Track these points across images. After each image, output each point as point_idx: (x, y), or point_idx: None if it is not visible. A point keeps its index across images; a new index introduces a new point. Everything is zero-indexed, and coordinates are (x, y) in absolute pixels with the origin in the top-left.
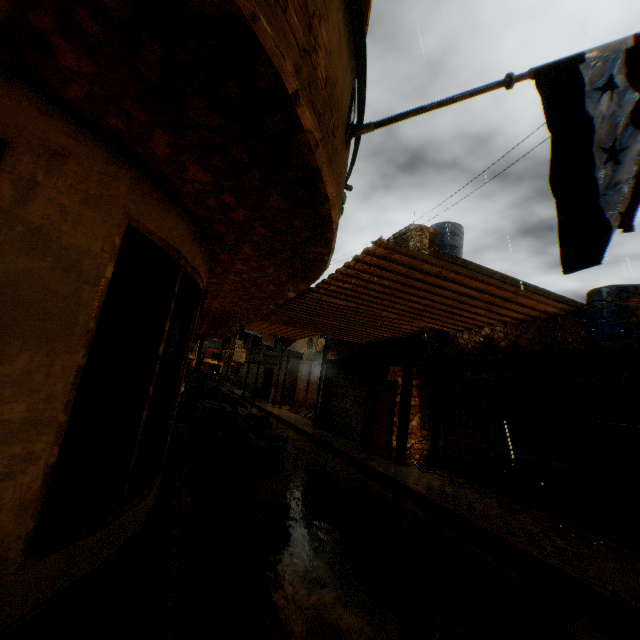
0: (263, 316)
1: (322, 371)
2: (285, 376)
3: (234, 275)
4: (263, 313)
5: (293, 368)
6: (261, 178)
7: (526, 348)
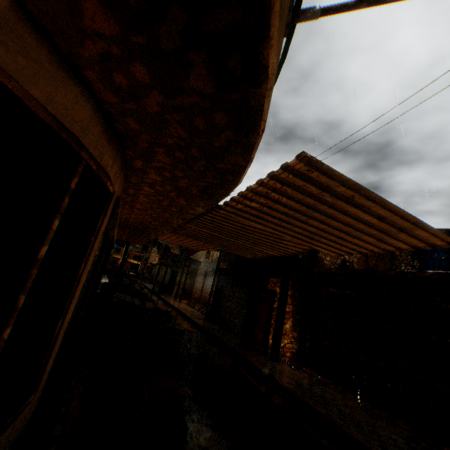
0: (173, 229)
1: (215, 276)
2: (186, 277)
3: (148, 186)
4: (173, 226)
5: (193, 271)
6: (183, 29)
7: (384, 273)
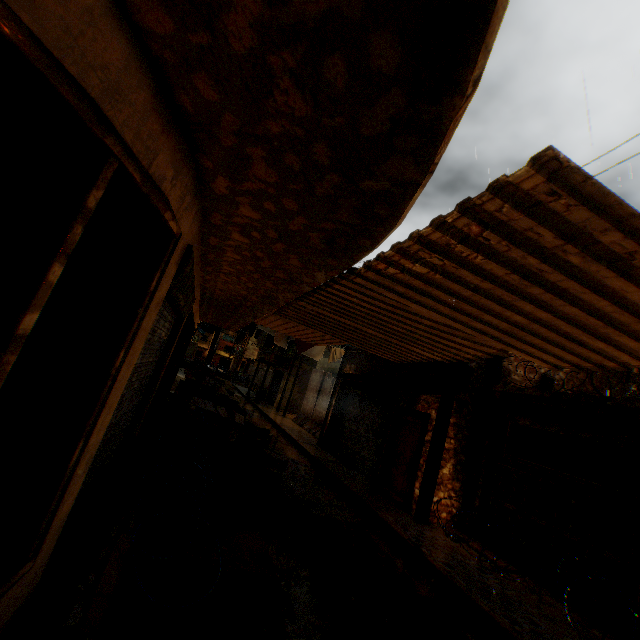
0: (278, 309)
1: (336, 384)
2: (294, 382)
3: (239, 231)
4: (278, 304)
5: (304, 375)
6: None
7: (624, 403)
